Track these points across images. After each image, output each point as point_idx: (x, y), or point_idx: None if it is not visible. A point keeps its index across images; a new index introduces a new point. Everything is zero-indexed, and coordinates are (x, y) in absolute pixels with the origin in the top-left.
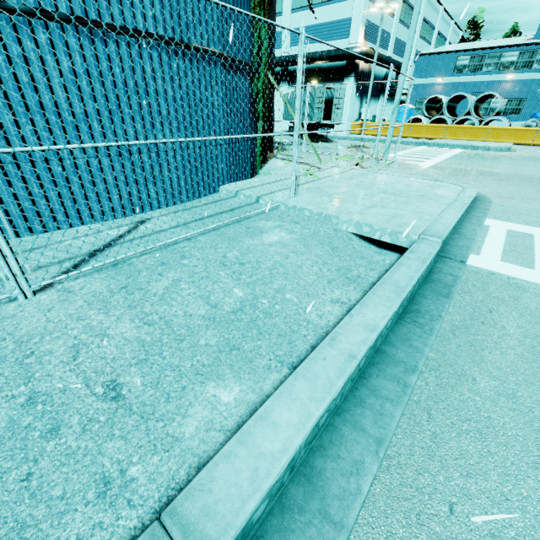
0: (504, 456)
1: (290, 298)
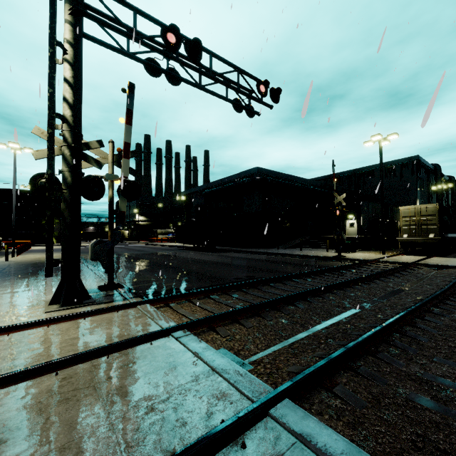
0: None
1: None
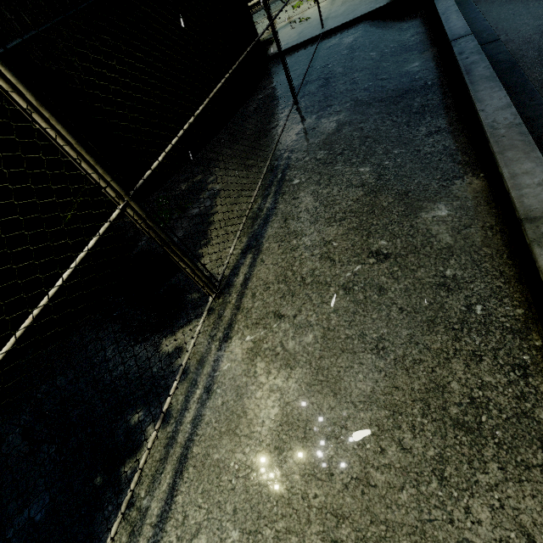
0: (520, 1)
1: (393, 46)
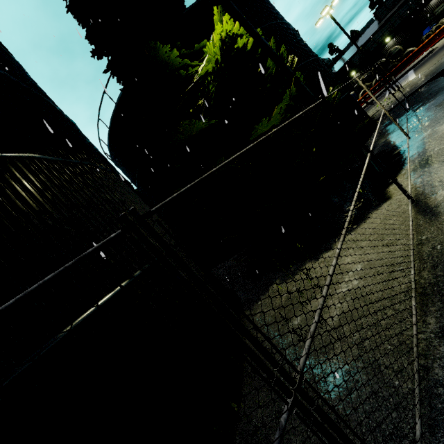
0: None
1: None
